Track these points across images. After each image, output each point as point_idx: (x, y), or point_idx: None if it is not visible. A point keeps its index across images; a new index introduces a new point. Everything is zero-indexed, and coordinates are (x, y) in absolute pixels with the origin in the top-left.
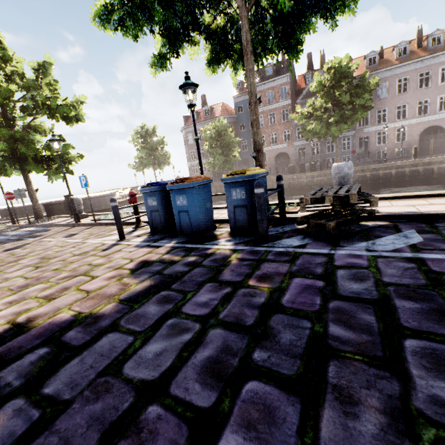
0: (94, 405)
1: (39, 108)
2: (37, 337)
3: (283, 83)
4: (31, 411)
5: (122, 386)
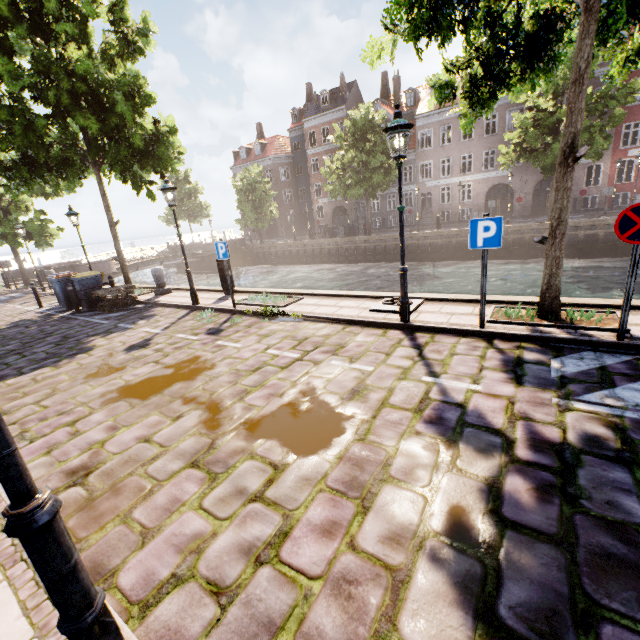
0: None
1: None
2: None
3: (339, 117)
4: None
5: None
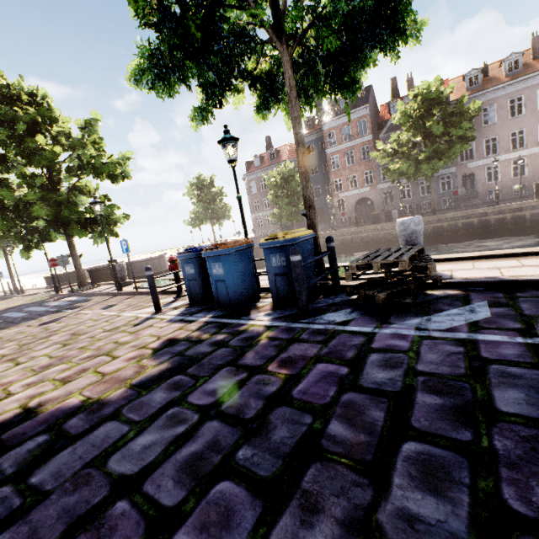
0: (70, 497)
1: (84, 167)
2: (41, 423)
3: (361, 115)
4: (14, 499)
5: (101, 479)
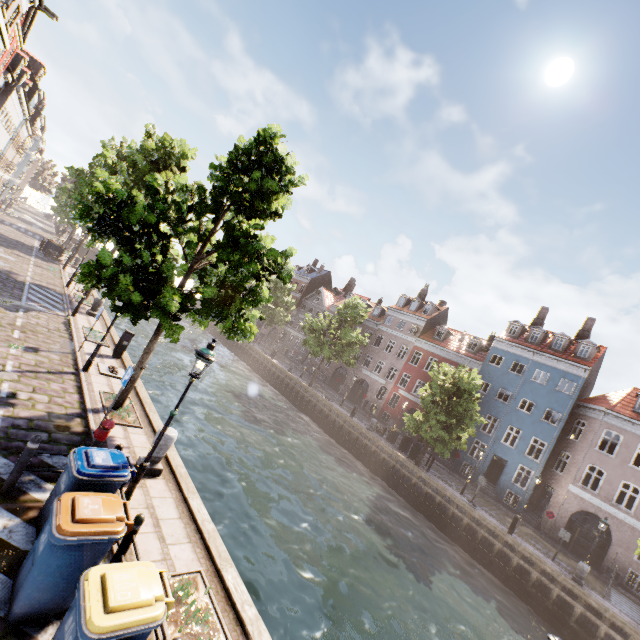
0: None
1: None
2: None
3: (306, 282)
4: None
5: None
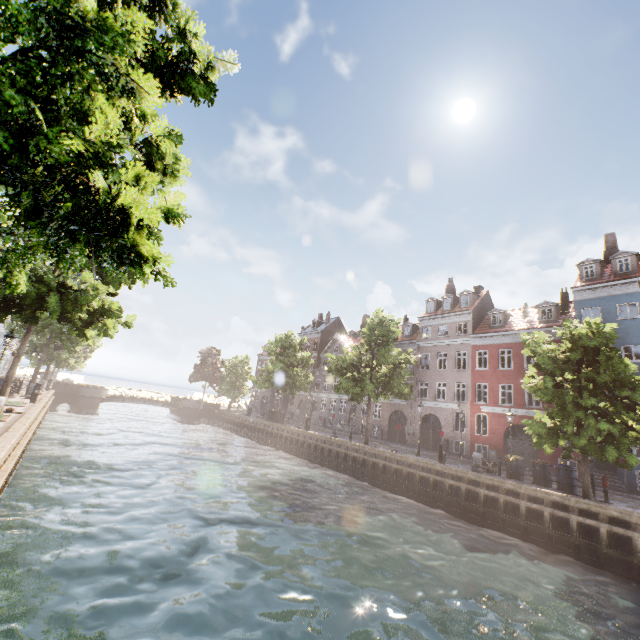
0: None
1: None
2: None
3: (317, 337)
4: None
5: None
